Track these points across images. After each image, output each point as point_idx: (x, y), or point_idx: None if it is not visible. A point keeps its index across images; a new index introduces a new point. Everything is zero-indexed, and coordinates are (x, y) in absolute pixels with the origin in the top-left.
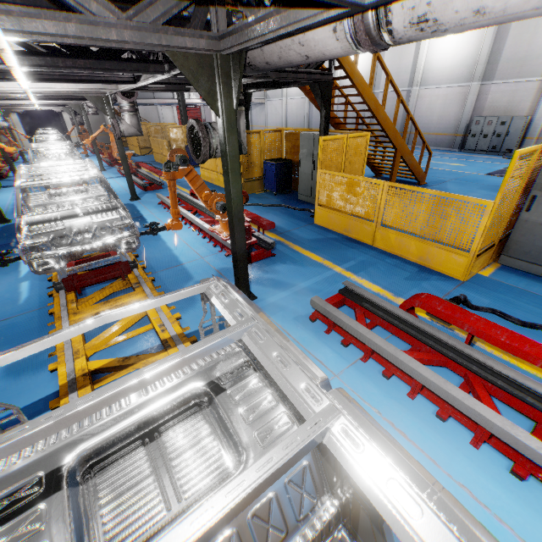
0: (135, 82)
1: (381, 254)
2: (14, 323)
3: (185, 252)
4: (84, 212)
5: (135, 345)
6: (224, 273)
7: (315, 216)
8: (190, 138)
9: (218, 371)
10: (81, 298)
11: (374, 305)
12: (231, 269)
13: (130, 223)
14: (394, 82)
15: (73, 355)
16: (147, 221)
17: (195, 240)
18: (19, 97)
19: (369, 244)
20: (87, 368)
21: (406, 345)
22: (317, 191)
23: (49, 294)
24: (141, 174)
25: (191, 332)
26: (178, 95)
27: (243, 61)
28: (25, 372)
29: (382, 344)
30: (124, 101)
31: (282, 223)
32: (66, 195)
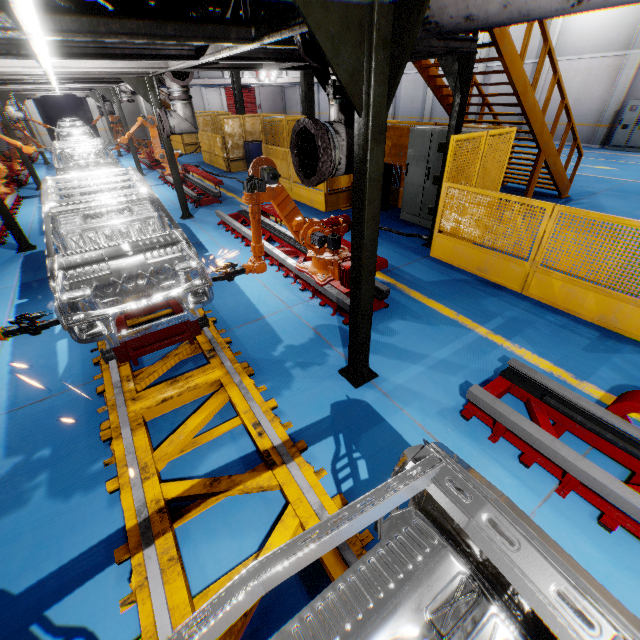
0: (196, 57)
1: (537, 307)
2: (53, 408)
3: (265, 299)
4: (135, 250)
5: (221, 450)
6: (324, 333)
7: (432, 246)
8: (296, 146)
9: (424, 602)
10: (138, 370)
11: (562, 400)
12: (332, 327)
13: (199, 266)
14: (553, 52)
15: (140, 473)
16: (207, 249)
17: (274, 279)
18: (37, 80)
19: (516, 290)
20: (163, 498)
21: (618, 467)
22: (439, 213)
23: (94, 361)
24: (191, 181)
25: (296, 431)
26: (232, 73)
27: (422, 16)
28: (75, 491)
29: (605, 481)
30: (174, 84)
31: (386, 256)
32: (104, 216)
